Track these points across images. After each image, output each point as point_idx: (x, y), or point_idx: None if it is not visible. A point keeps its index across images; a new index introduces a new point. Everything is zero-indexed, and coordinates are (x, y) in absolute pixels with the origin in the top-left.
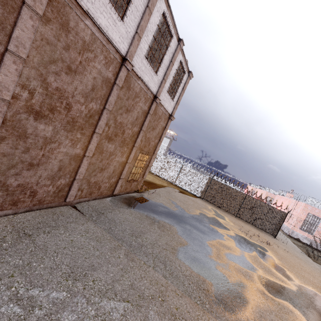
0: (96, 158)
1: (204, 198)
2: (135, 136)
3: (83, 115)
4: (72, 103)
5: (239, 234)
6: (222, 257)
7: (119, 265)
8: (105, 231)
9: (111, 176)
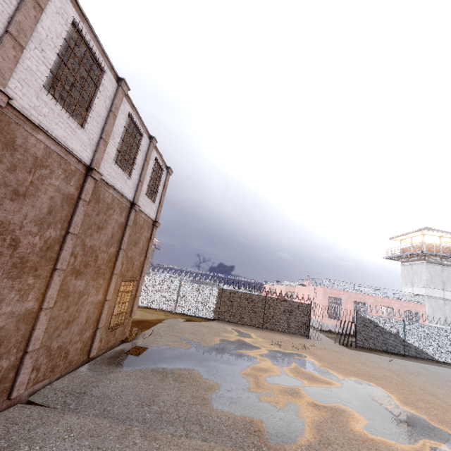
0: (58, 308)
1: (220, 318)
2: (113, 259)
3: (36, 249)
4: (20, 237)
5: (273, 349)
6: (262, 384)
7: None
8: (98, 418)
9: (84, 329)
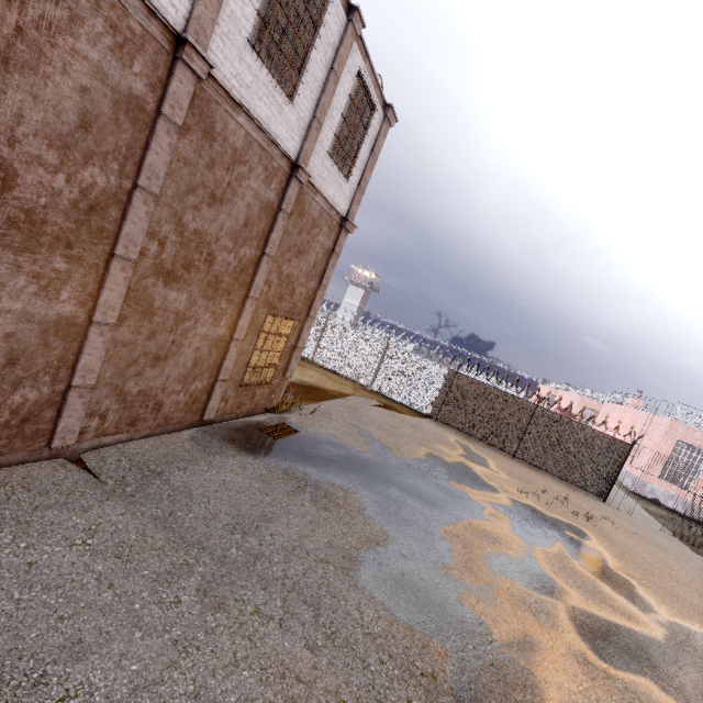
0: (132, 329)
1: (441, 418)
2: (249, 270)
3: (62, 202)
4: (15, 164)
5: (522, 501)
6: (478, 566)
7: (171, 630)
8: (155, 525)
9: (191, 375)
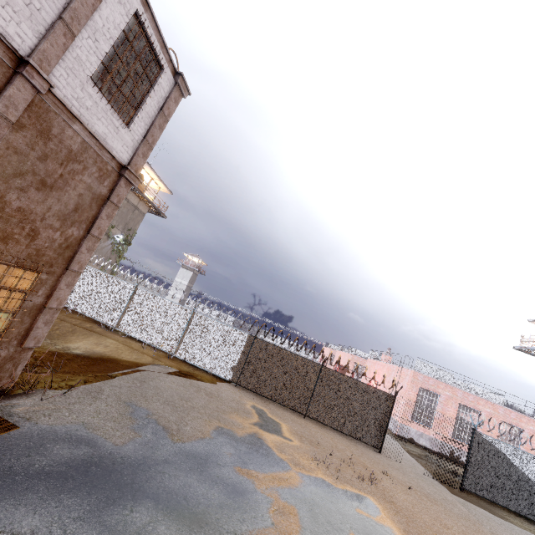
0: None
1: (241, 382)
2: None
3: None
4: None
5: (313, 475)
6: None
7: None
8: None
9: None
